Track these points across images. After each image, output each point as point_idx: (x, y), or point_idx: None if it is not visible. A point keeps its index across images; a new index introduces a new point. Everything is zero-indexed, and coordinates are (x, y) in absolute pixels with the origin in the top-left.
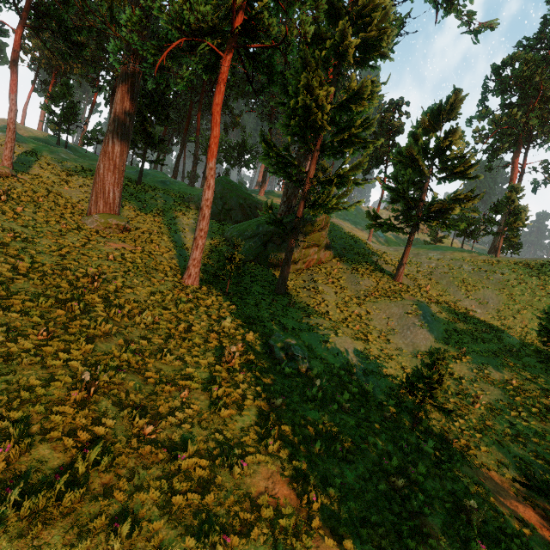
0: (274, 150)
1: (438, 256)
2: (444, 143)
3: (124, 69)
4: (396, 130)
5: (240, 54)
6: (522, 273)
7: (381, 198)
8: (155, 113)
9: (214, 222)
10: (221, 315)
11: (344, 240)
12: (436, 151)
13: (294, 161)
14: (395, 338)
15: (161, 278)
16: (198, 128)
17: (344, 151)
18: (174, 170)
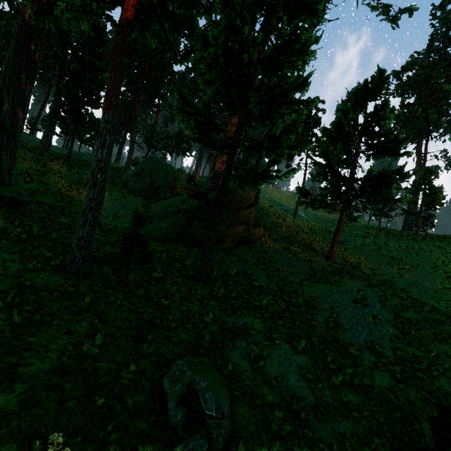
0: (192, 108)
1: (362, 233)
2: (373, 118)
3: (20, 18)
4: (314, 123)
5: (153, 1)
6: (450, 251)
7: (304, 182)
8: (87, 94)
9: (141, 199)
10: (95, 327)
11: (272, 218)
12: (364, 128)
13: (215, 120)
14: (345, 337)
15: (21, 265)
16: (136, 116)
17: (273, 117)
18: (117, 156)
